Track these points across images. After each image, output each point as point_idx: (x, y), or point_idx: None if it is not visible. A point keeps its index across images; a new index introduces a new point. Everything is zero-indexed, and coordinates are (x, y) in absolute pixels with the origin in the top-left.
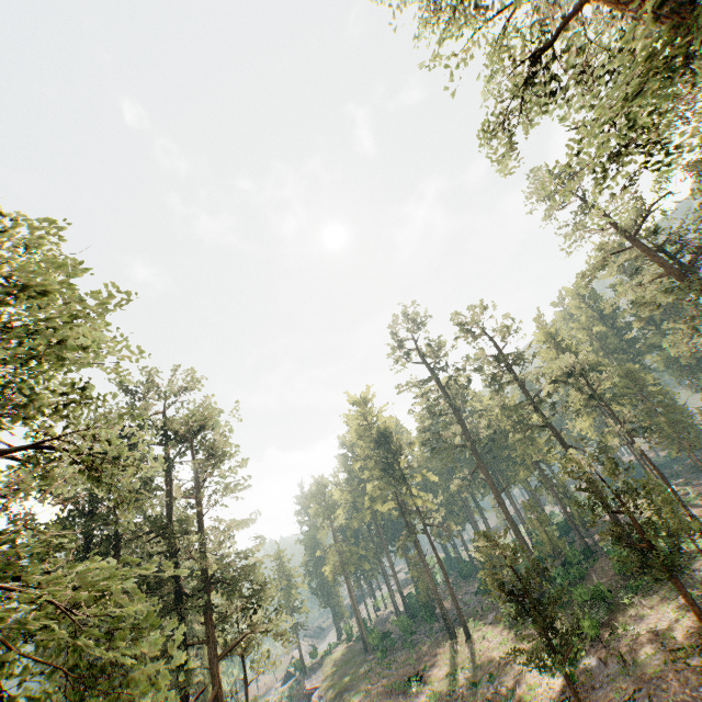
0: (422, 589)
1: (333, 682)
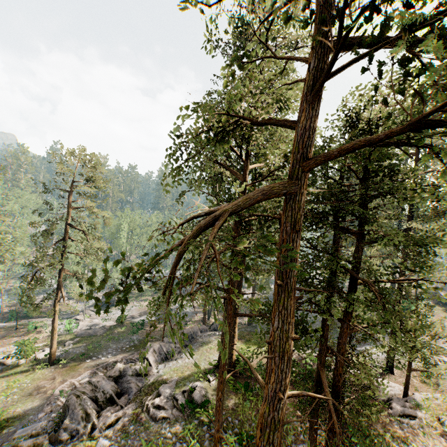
0: None
1: None
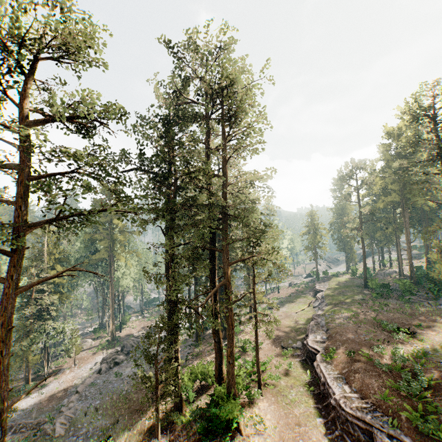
0: (437, 270)
1: (333, 295)
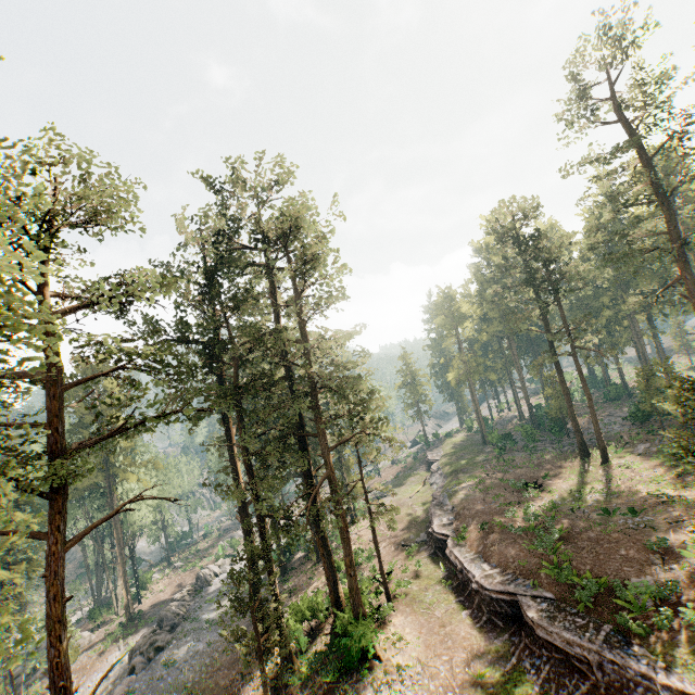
0: (555, 406)
1: (451, 462)
